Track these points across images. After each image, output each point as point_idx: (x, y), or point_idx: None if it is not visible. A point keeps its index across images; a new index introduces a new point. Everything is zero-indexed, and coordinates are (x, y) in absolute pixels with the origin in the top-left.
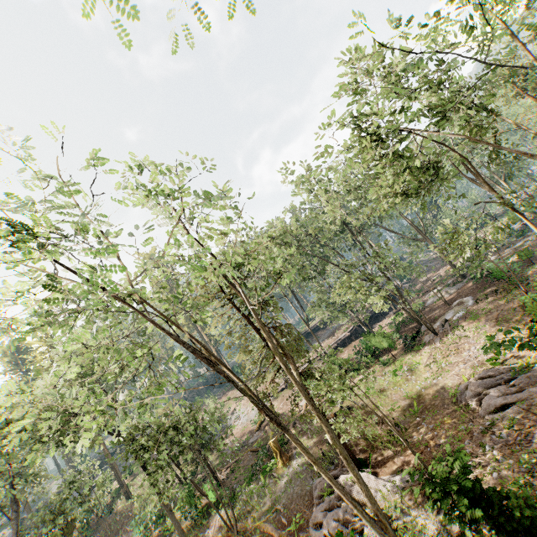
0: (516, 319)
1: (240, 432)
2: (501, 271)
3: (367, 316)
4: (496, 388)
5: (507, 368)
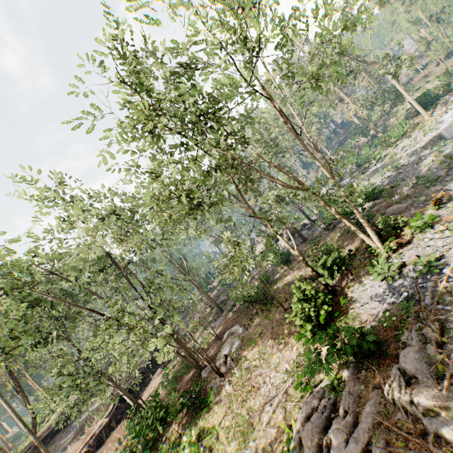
0: (288, 332)
1: None
2: (257, 293)
3: (137, 380)
4: (333, 425)
5: (320, 390)
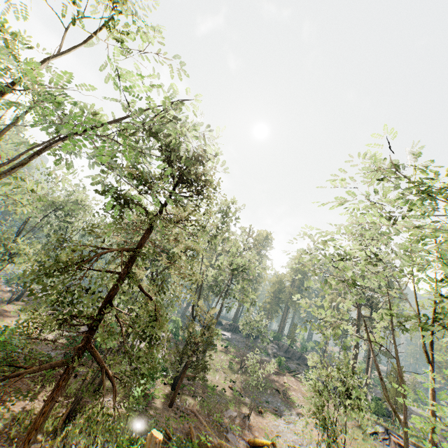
0: None
1: (260, 424)
2: None
3: None
4: None
5: None
